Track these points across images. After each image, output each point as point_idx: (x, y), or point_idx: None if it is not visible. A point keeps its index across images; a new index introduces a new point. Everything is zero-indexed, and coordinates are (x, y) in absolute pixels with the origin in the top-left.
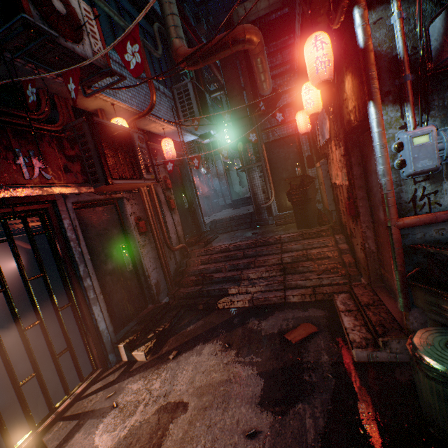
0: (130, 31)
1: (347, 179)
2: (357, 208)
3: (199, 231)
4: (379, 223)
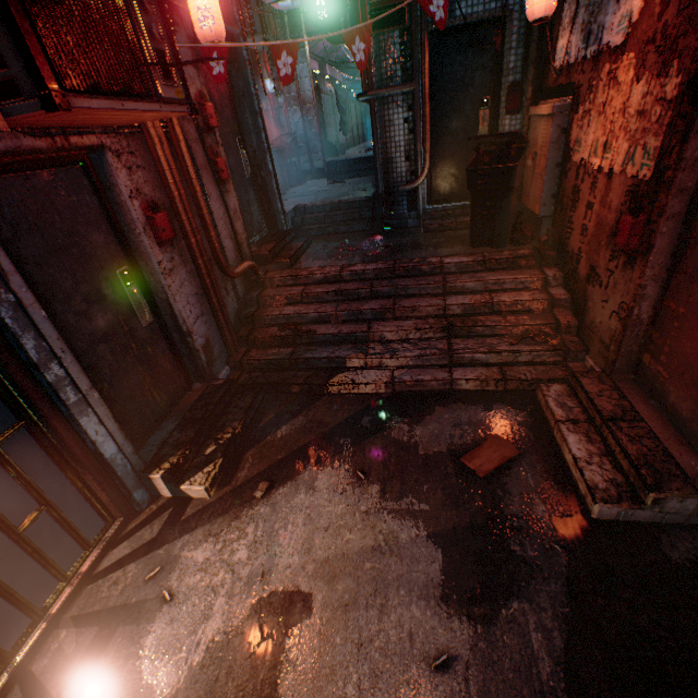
0: None
1: (649, 165)
2: (652, 236)
3: (274, 230)
4: None
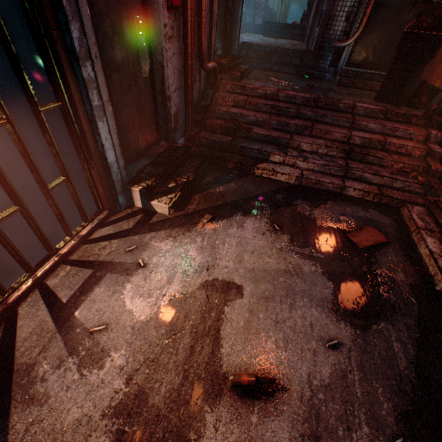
0: None
1: None
2: None
3: (228, 52)
4: None
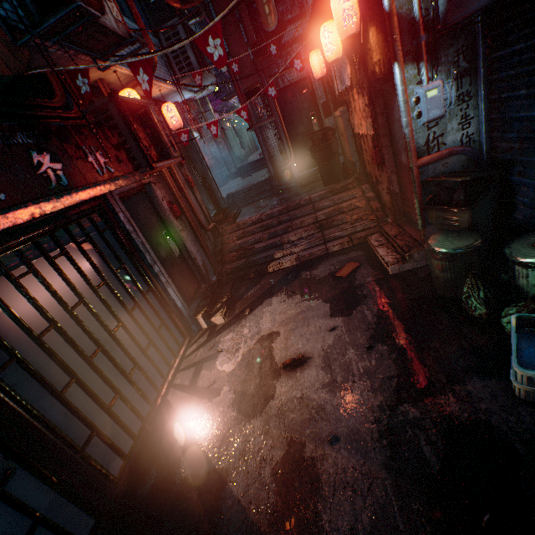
0: (211, 26)
1: (372, 129)
2: (383, 156)
3: (220, 208)
4: (402, 167)
